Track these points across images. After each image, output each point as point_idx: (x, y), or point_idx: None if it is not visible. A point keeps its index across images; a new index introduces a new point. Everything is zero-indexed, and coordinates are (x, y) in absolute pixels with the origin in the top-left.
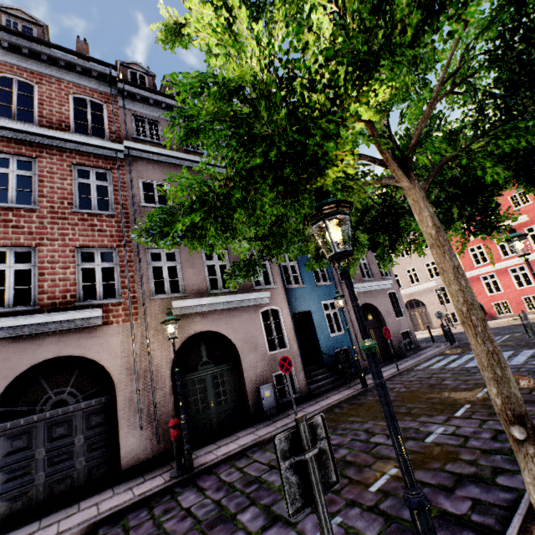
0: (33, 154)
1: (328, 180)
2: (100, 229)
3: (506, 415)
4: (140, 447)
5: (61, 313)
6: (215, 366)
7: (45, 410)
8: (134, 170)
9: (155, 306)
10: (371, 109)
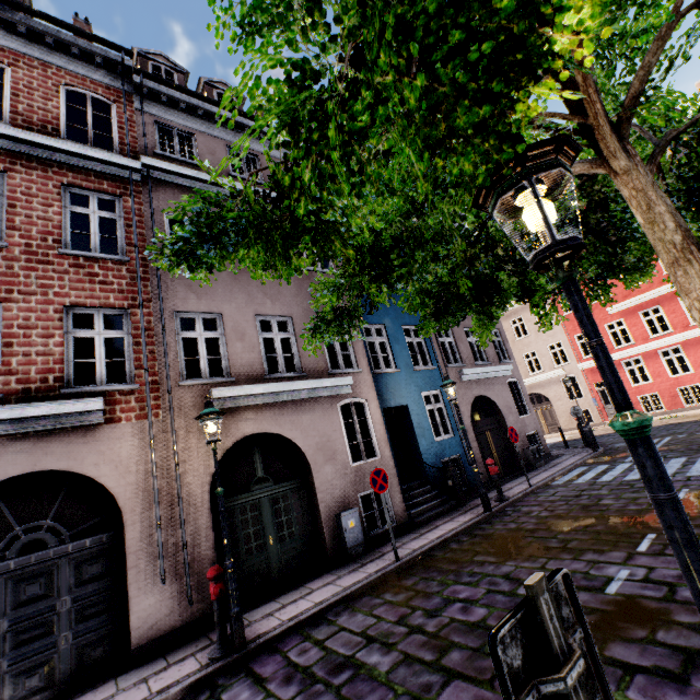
0: None
1: (532, 108)
2: (104, 280)
3: None
4: (162, 611)
5: (38, 404)
6: (275, 484)
7: (8, 557)
8: (156, 199)
9: (187, 395)
10: None
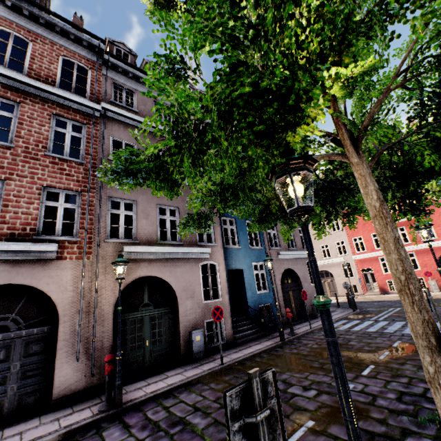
0: (17, 99)
1: (297, 138)
2: (68, 173)
3: (438, 384)
4: (74, 378)
5: (18, 243)
6: (154, 308)
7: None
8: (107, 128)
9: (108, 248)
10: (338, 84)
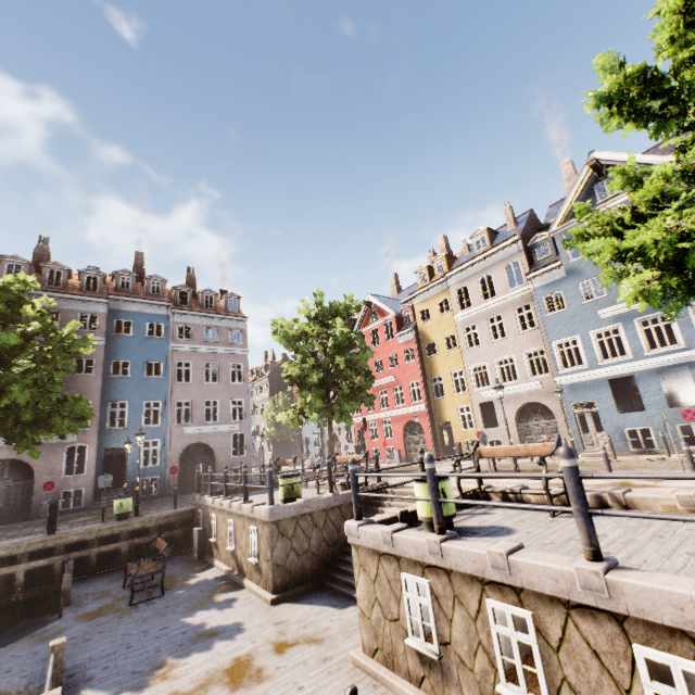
0: None
1: None
2: None
3: None
4: None
5: None
6: (13, 482)
7: None
8: None
9: None
10: None
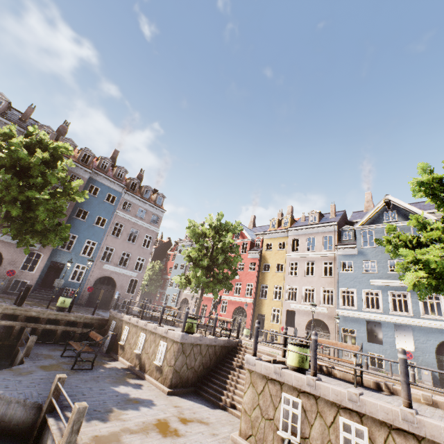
0: None
1: None
2: None
3: None
4: None
5: None
6: None
7: None
8: None
9: None
10: None
